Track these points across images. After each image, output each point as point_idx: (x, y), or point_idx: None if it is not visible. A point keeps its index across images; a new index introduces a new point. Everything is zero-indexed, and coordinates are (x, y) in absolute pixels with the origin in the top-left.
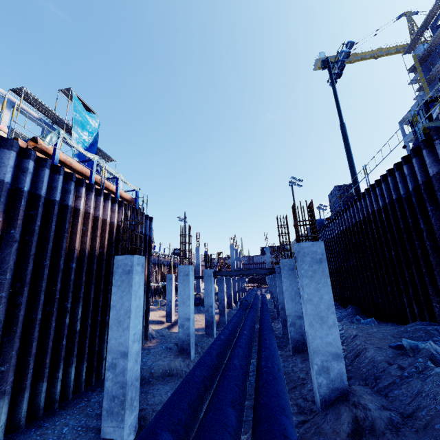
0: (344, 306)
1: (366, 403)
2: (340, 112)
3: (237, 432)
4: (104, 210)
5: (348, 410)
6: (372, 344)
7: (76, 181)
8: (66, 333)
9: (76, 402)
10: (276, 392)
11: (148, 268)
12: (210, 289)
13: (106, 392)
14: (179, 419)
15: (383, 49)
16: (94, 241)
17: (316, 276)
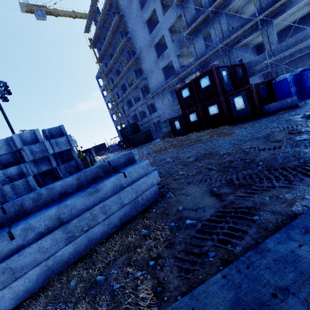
0: None
1: None
2: (13, 132)
3: None
4: None
5: None
6: None
7: None
8: None
9: None
10: None
11: None
12: None
13: None
14: None
15: (77, 13)
16: None
17: None
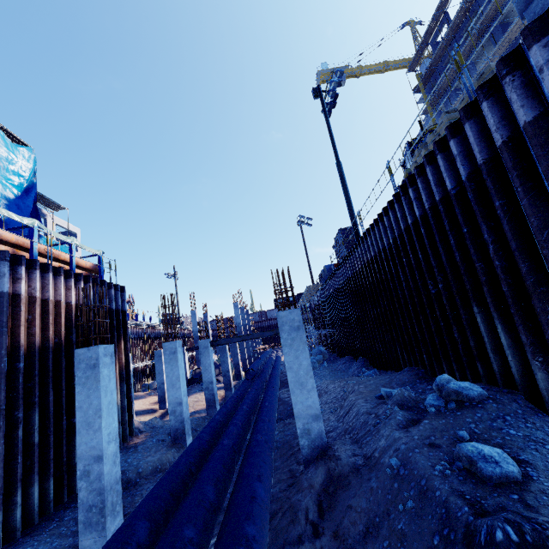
0: (356, 359)
1: (339, 455)
2: (335, 149)
3: (215, 505)
4: (56, 288)
5: (324, 464)
6: (362, 398)
7: (11, 259)
8: (21, 449)
9: (45, 525)
10: (256, 462)
11: (125, 350)
12: (207, 362)
13: (80, 503)
14: (158, 508)
15: (389, 63)
16: (46, 330)
17: (295, 343)
